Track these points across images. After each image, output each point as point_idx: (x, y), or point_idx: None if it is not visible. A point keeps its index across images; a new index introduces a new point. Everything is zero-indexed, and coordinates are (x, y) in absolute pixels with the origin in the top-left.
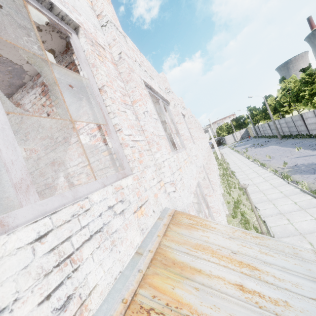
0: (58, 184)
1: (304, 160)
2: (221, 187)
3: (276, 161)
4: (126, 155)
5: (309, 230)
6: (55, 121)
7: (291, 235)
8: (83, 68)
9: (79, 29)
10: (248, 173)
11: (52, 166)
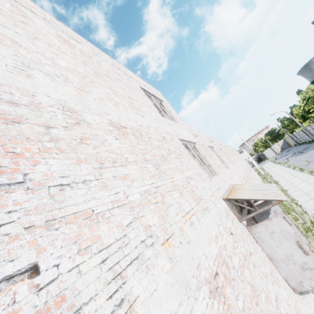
0: None
1: None
2: None
3: (313, 163)
4: (216, 171)
5: None
6: None
7: None
8: (199, 152)
9: (195, 143)
10: (290, 179)
11: None
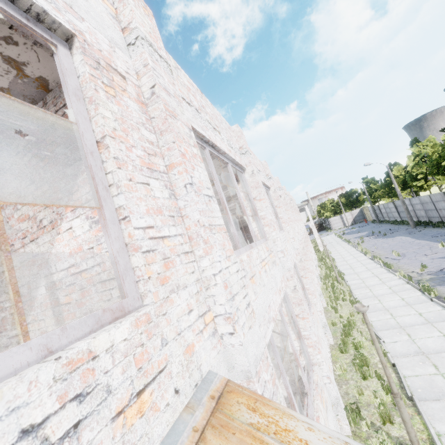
0: (35, 299)
1: None
2: (322, 297)
3: (408, 261)
4: (134, 267)
5: None
6: (41, 192)
7: (443, 397)
8: (70, 105)
9: (74, 41)
10: (365, 276)
11: (30, 266)
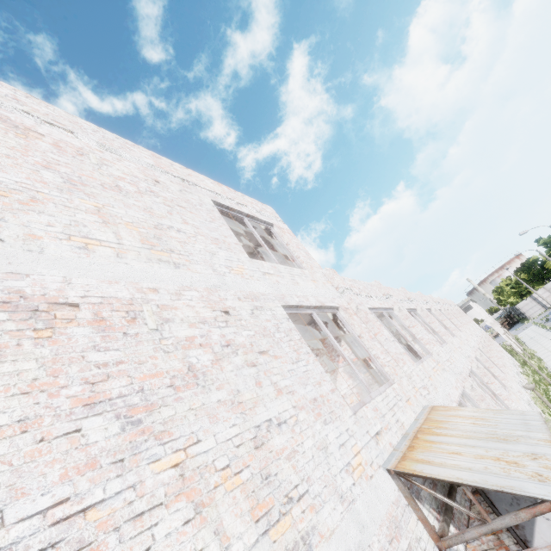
0: None
1: None
2: (533, 406)
3: None
4: (386, 371)
5: None
6: (323, 359)
7: None
8: (347, 328)
9: (339, 308)
10: None
11: None
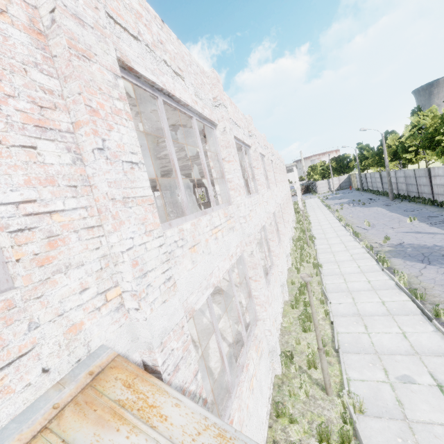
0: None
1: (414, 238)
2: (289, 258)
3: (376, 232)
4: (2, 247)
5: (390, 349)
6: None
7: (363, 351)
8: None
9: None
10: (333, 242)
11: None
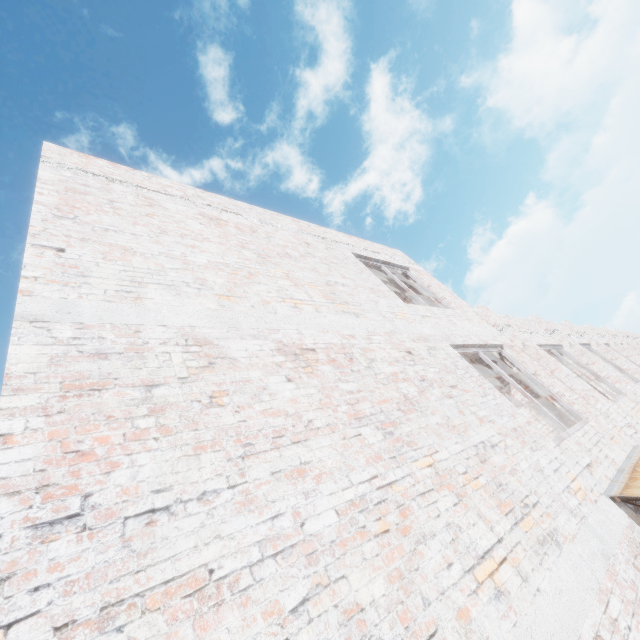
0: None
1: None
2: None
3: None
4: (576, 410)
5: None
6: None
7: None
8: (518, 367)
9: (503, 346)
10: None
11: None
